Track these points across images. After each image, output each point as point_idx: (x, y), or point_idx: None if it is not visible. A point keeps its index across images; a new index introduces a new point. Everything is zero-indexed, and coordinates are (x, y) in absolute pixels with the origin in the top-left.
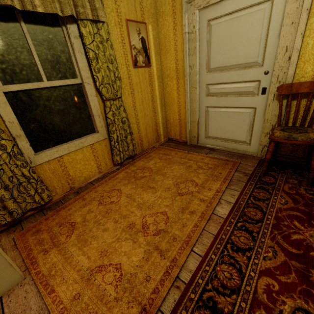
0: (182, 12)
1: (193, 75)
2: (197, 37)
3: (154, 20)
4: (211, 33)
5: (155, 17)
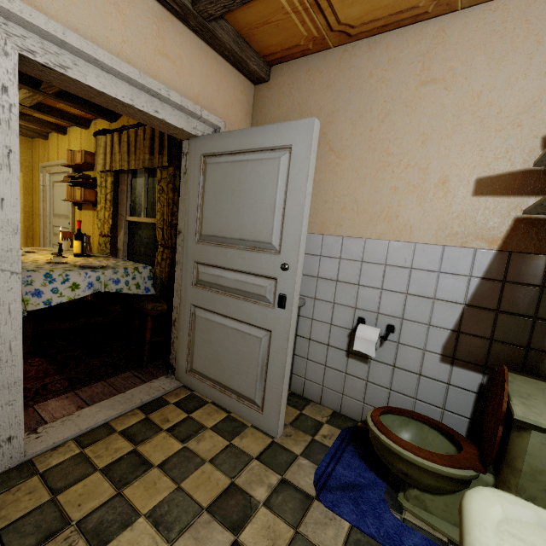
0: (40, 172)
1: (46, 216)
2: (49, 190)
3: (28, 170)
4: (54, 190)
5: (30, 168)
